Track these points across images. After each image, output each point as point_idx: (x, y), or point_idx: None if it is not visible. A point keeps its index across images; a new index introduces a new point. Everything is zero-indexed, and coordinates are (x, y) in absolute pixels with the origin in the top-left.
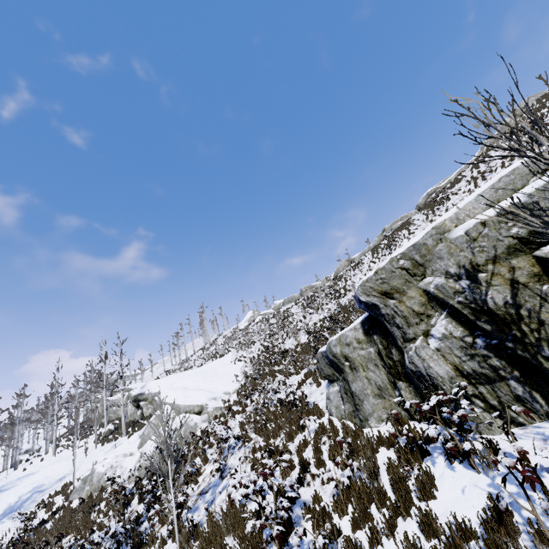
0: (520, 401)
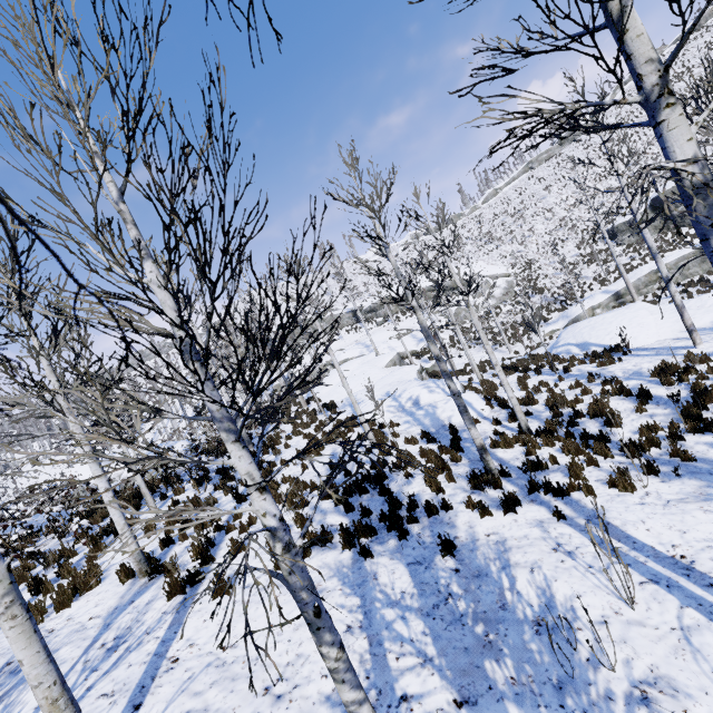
0: None
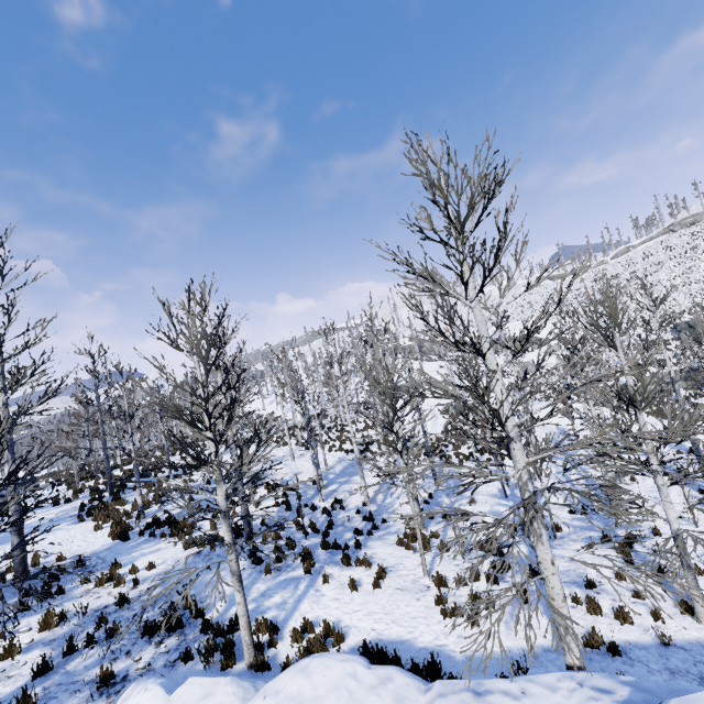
0: None
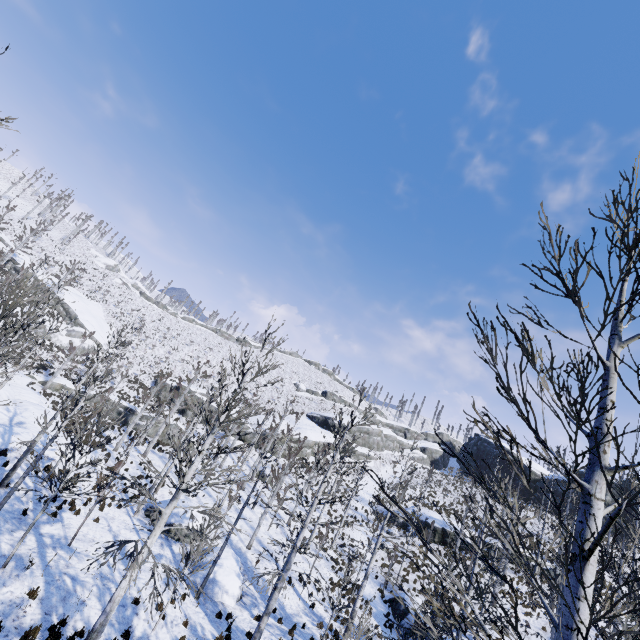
0: (179, 411)
